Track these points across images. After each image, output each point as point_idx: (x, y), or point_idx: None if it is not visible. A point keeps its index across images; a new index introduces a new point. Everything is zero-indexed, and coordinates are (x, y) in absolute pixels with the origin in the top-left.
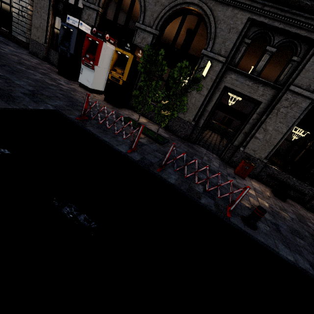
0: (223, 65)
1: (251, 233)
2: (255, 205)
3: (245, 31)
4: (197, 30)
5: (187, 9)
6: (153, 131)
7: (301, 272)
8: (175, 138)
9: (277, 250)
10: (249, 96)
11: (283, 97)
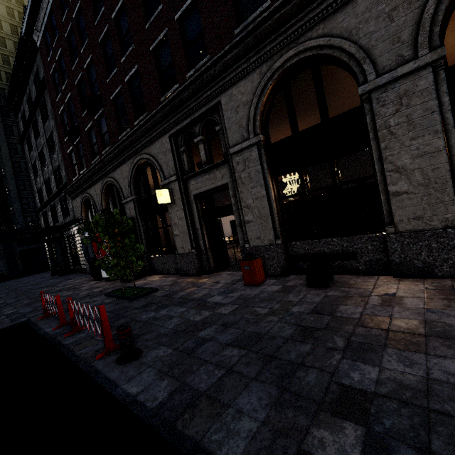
0: (180, 181)
1: (106, 370)
2: (207, 321)
3: (174, 145)
4: (155, 172)
5: (140, 166)
6: (143, 288)
7: (127, 409)
8: (183, 279)
9: (122, 384)
10: (215, 186)
11: (234, 164)
